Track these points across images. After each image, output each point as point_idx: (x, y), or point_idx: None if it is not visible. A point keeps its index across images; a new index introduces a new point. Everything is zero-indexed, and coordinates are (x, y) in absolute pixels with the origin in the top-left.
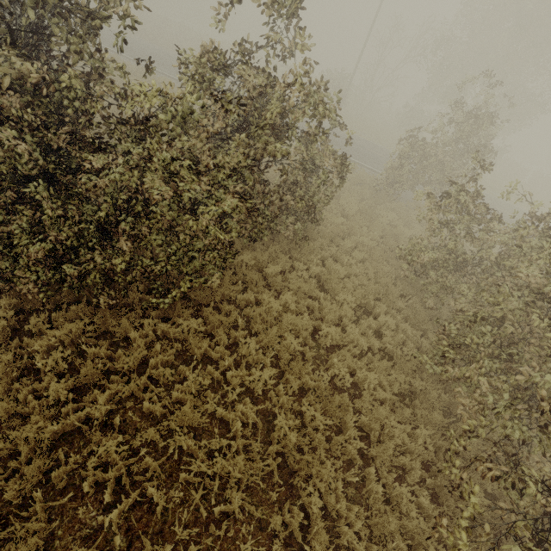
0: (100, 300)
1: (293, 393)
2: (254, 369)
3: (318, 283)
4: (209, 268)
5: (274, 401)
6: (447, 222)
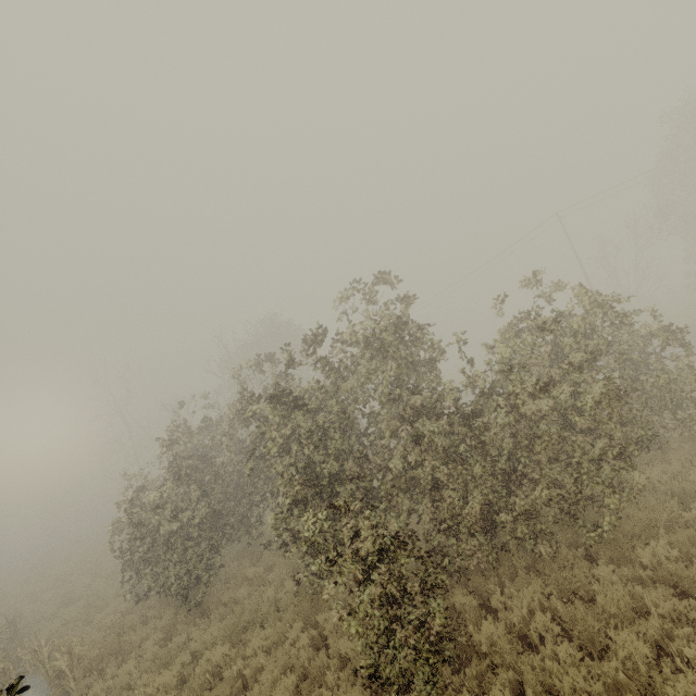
0: (541, 548)
1: None
2: None
3: None
4: (622, 473)
5: None
6: None
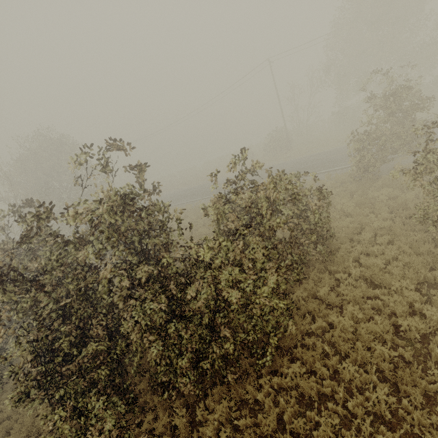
0: (228, 378)
1: (421, 404)
2: (368, 393)
3: (367, 281)
4: (282, 319)
5: (408, 420)
6: (437, 178)
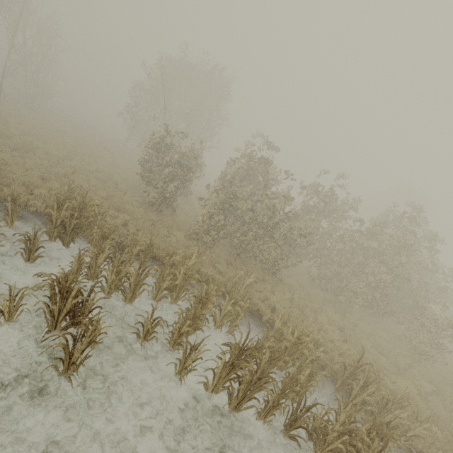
0: None
1: None
2: None
3: None
4: None
5: None
6: None
